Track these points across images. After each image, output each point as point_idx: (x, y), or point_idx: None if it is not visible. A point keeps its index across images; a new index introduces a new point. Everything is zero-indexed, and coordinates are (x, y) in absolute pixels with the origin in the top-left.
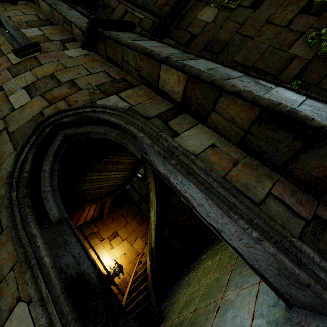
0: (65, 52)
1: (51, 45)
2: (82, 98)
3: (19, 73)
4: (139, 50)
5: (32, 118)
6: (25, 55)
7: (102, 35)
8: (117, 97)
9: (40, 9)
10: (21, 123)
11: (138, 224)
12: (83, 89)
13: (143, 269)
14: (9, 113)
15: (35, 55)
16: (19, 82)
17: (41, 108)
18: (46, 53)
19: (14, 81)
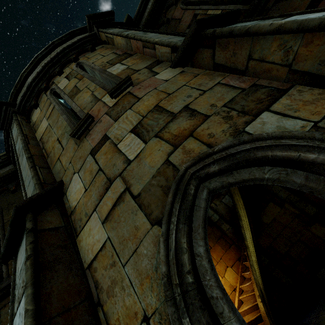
0: (157, 77)
1: (139, 75)
2: (217, 129)
3: (120, 115)
4: (315, 25)
5: (158, 171)
6: (119, 94)
7: (214, 36)
8: (273, 115)
9: (115, 47)
10: (146, 181)
11: (223, 249)
12: (210, 115)
13: (253, 317)
14: (125, 167)
15: (128, 90)
16: (123, 125)
17: (164, 155)
18: (139, 85)
19: (117, 125)
